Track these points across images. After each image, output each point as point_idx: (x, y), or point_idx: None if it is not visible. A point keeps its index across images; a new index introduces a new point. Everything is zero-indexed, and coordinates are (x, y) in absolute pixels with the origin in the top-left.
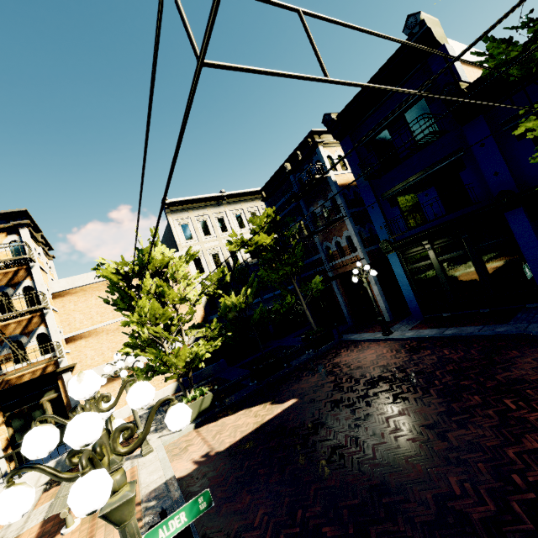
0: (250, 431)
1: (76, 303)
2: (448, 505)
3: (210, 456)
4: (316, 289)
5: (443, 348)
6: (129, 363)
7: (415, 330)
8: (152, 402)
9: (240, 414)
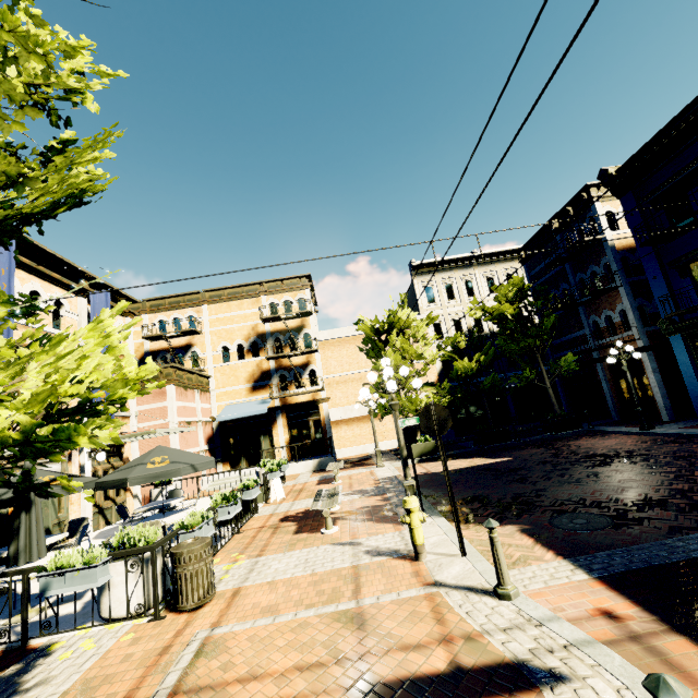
0: (461, 467)
1: (333, 352)
2: (579, 497)
3: (427, 473)
4: (567, 368)
5: (696, 444)
6: (366, 410)
7: (684, 429)
8: (381, 448)
9: (457, 461)
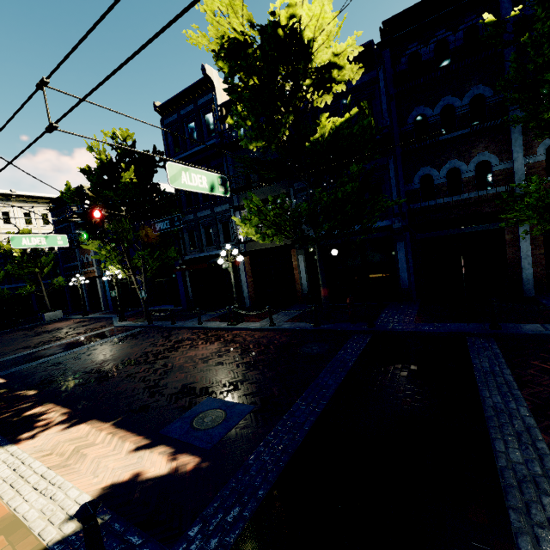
0: None
1: None
2: None
3: None
4: (59, 285)
5: (88, 322)
6: None
7: (97, 315)
8: None
9: None
